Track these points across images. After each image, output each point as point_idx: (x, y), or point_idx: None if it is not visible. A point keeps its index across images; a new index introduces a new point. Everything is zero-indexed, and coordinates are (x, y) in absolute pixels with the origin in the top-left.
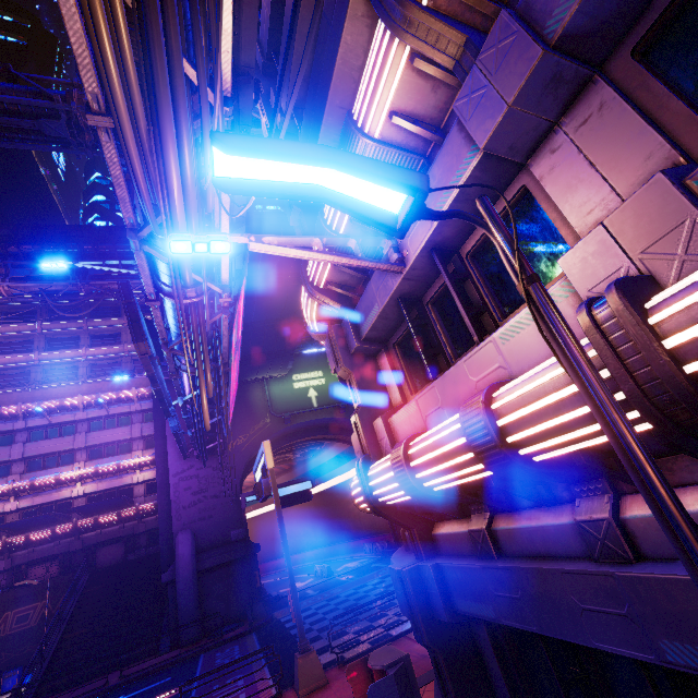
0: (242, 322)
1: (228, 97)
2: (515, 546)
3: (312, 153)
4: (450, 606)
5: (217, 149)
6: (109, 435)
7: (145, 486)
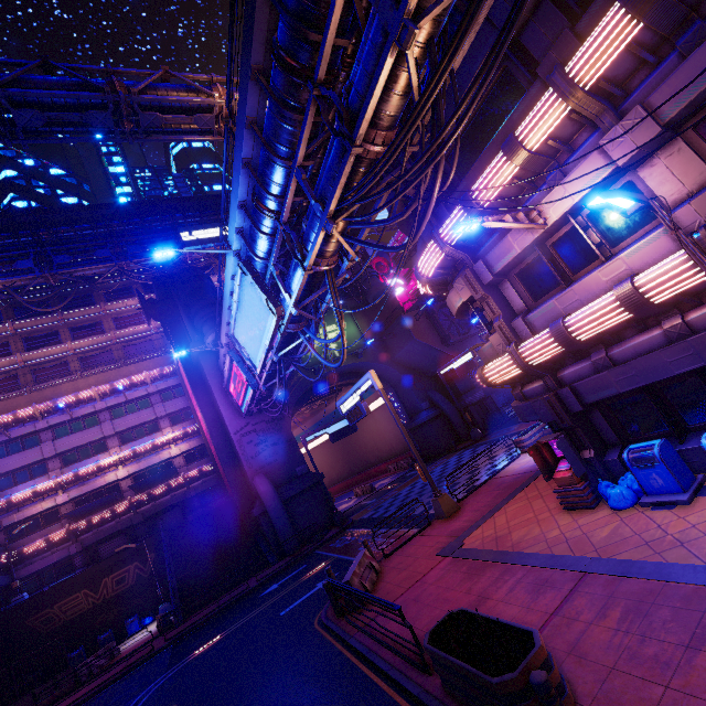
0: None
1: (426, 125)
2: (624, 357)
3: (618, 194)
4: (582, 403)
5: (598, 197)
6: (134, 419)
7: (183, 458)
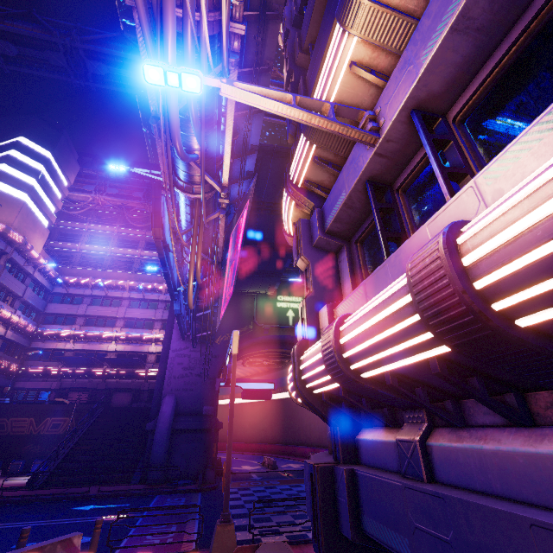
0: (243, 238)
1: None
2: (455, 472)
3: None
4: (358, 523)
5: None
6: (141, 313)
7: (155, 357)
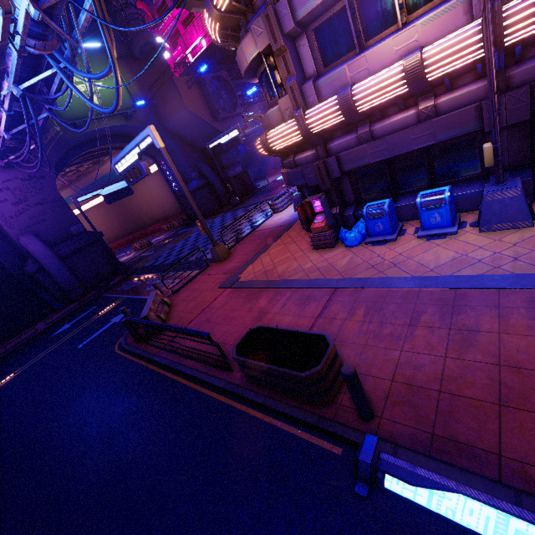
0: None
1: None
2: (382, 133)
3: None
4: (341, 171)
5: None
6: None
7: None
